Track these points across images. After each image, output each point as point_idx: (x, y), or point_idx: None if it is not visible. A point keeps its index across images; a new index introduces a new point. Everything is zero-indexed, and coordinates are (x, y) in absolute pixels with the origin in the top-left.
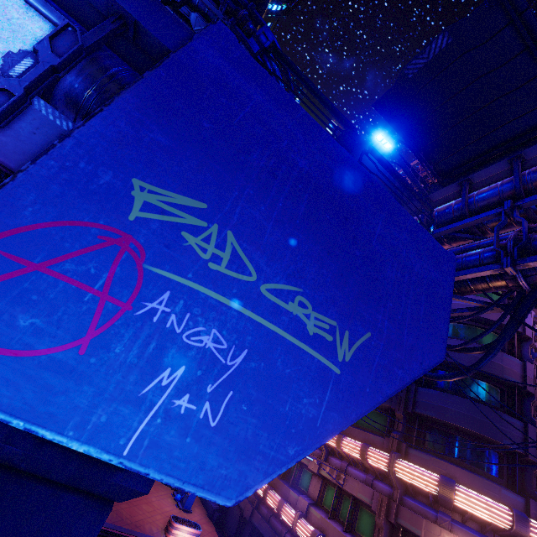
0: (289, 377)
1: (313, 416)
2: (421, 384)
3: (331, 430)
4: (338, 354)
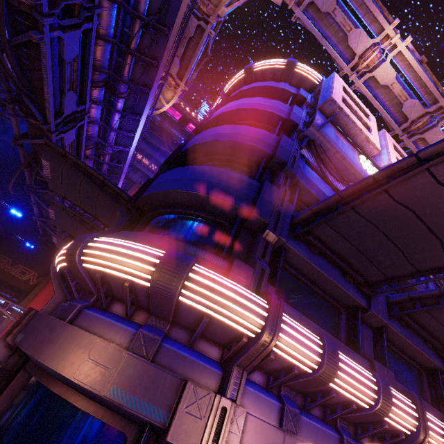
0: None
1: None
2: None
3: None
4: None
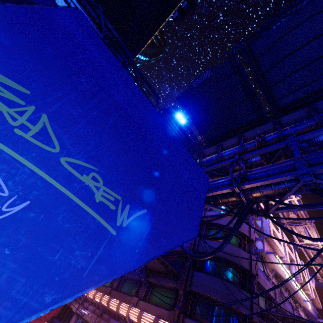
0: (67, 230)
1: (81, 267)
2: (196, 269)
3: (96, 281)
4: (117, 220)
